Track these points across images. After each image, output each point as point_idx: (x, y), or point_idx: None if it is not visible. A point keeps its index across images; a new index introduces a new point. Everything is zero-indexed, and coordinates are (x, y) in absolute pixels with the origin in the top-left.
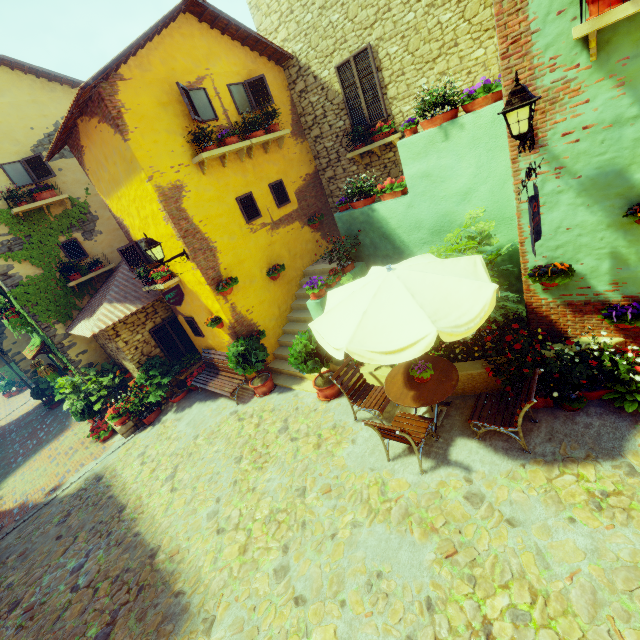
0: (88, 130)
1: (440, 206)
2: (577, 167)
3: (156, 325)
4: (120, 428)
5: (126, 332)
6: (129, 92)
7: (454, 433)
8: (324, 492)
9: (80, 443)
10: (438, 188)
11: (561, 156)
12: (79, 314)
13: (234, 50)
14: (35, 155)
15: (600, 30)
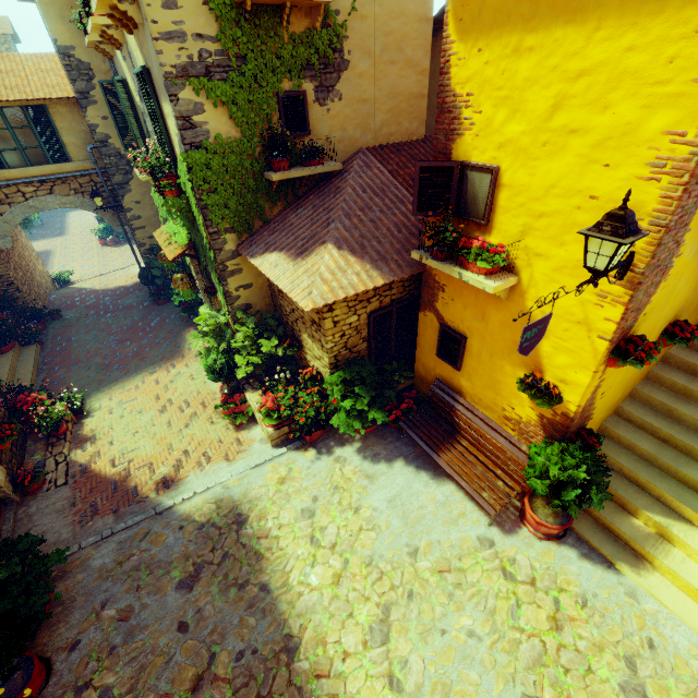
0: None
1: None
2: None
3: (380, 307)
4: (271, 432)
5: (342, 307)
6: None
7: None
8: None
9: (200, 402)
10: None
11: None
12: (263, 229)
13: None
14: None
15: None
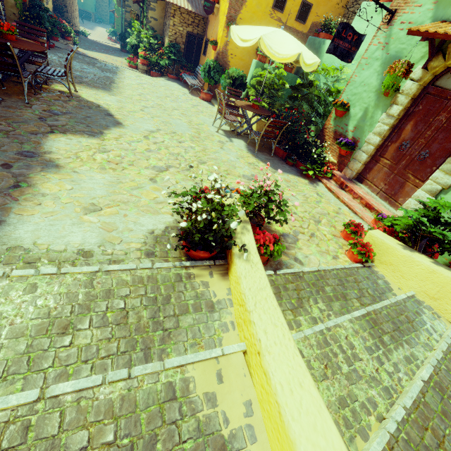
0: None
1: None
2: (391, 47)
3: (192, 33)
4: (140, 64)
5: (178, 19)
6: None
7: (243, 139)
8: (182, 113)
9: (121, 61)
10: None
11: (392, 36)
12: None
13: None
14: None
15: None
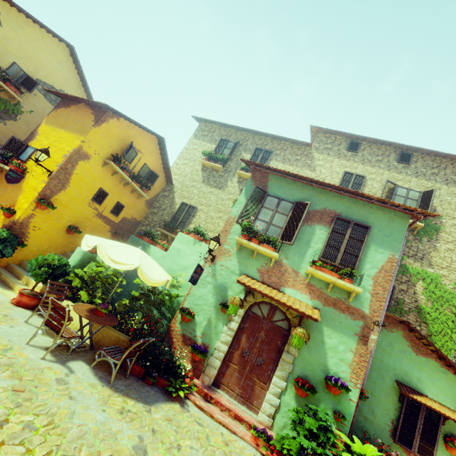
0: (82, 108)
1: (173, 265)
2: (218, 278)
3: None
4: None
5: None
6: (115, 123)
7: (81, 358)
8: None
9: None
10: (178, 258)
11: (217, 271)
12: None
13: (158, 161)
14: (36, 81)
15: (242, 245)
